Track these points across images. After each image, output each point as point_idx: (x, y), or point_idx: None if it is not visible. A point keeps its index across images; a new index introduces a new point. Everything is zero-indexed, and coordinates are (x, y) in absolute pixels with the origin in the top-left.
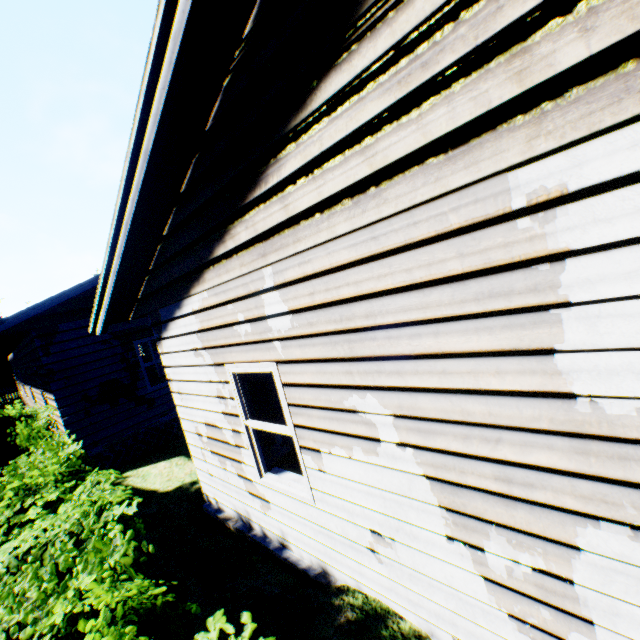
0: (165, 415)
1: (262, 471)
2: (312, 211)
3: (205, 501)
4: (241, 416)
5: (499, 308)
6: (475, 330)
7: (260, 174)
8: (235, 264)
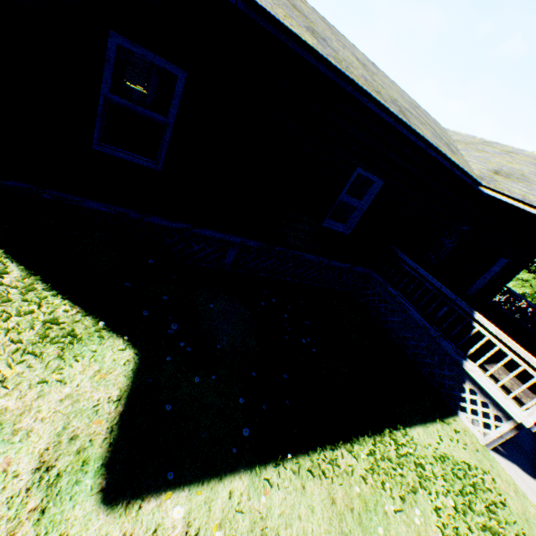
0: None
1: None
2: None
3: None
4: None
5: None
6: None
7: None
8: None
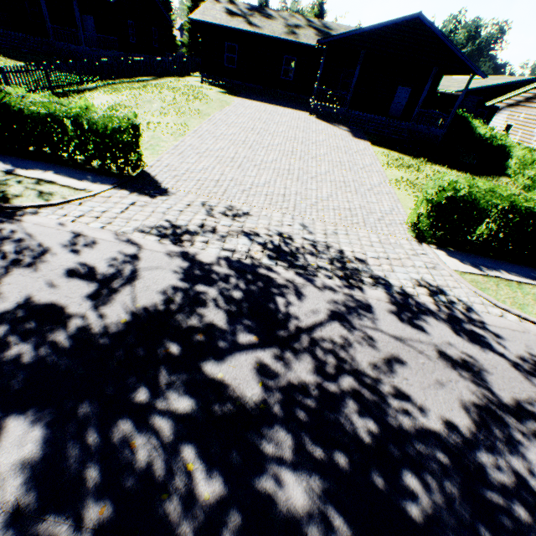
0: None
1: None
2: (534, 108)
3: None
4: (501, 131)
5: (535, 124)
6: (533, 126)
7: (535, 100)
8: (522, 108)
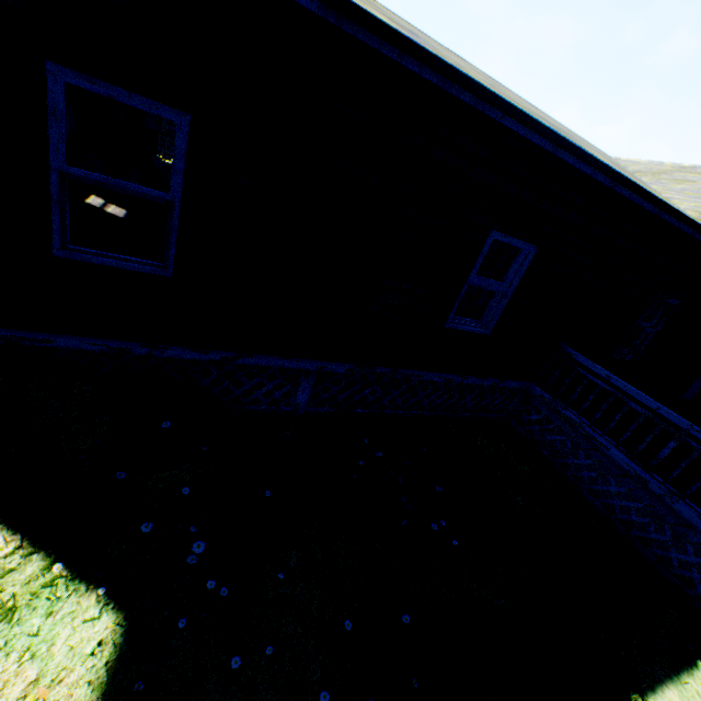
0: None
1: None
2: None
3: None
4: None
5: None
6: None
7: None
8: None
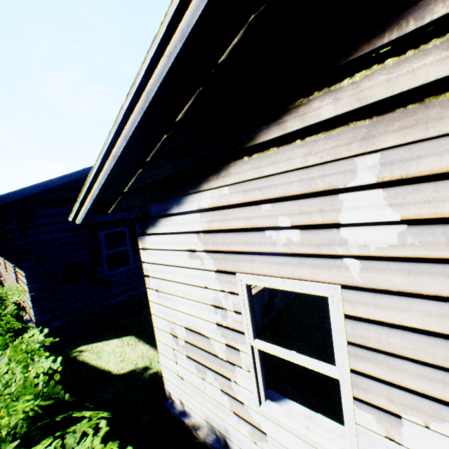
0: (118, 296)
1: (261, 398)
2: None
3: (161, 392)
4: (247, 334)
5: None
6: None
7: (406, 5)
8: (294, 152)
